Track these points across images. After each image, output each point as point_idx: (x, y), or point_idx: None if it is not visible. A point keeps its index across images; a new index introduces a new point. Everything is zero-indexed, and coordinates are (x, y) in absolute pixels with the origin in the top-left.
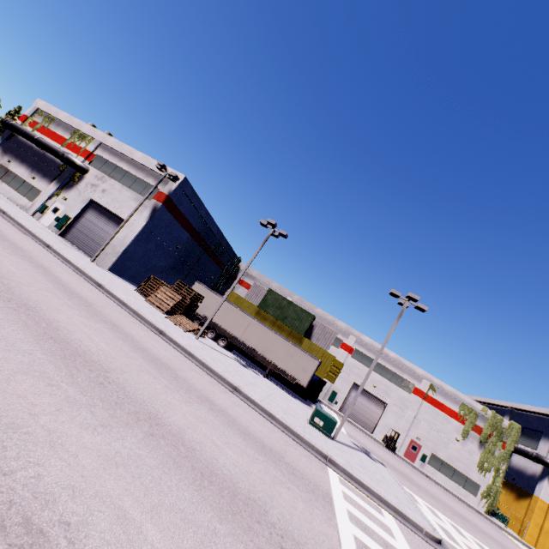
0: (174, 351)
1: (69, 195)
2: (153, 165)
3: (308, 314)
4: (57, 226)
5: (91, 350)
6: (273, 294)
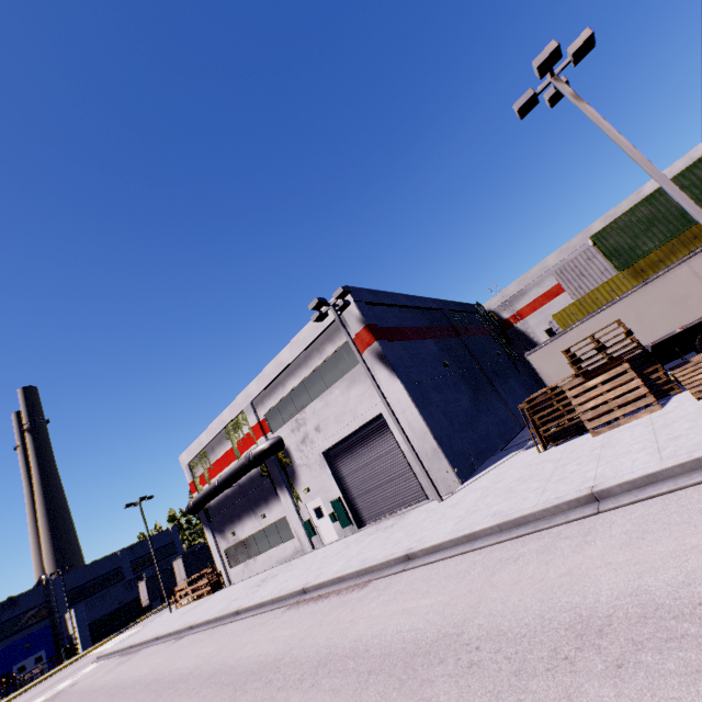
0: None
1: (303, 483)
2: (309, 336)
3: (701, 162)
4: (342, 524)
5: None
6: (608, 233)
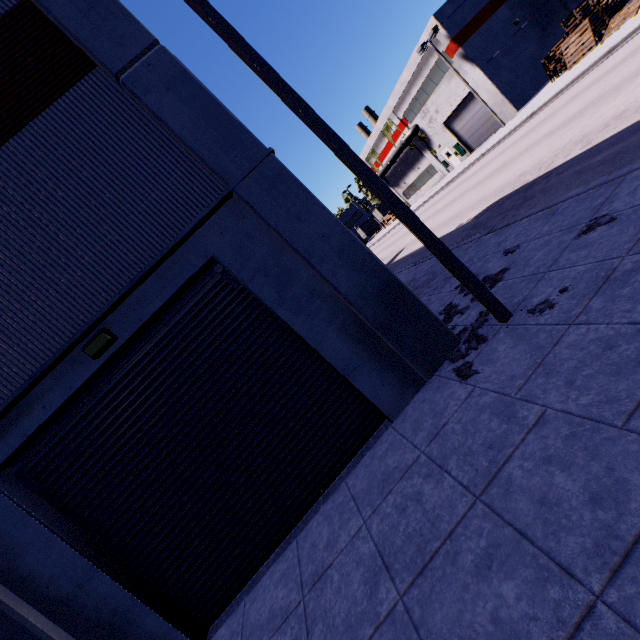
0: (638, 36)
1: (436, 144)
2: (417, 58)
3: None
4: (461, 156)
5: (575, 111)
6: None
